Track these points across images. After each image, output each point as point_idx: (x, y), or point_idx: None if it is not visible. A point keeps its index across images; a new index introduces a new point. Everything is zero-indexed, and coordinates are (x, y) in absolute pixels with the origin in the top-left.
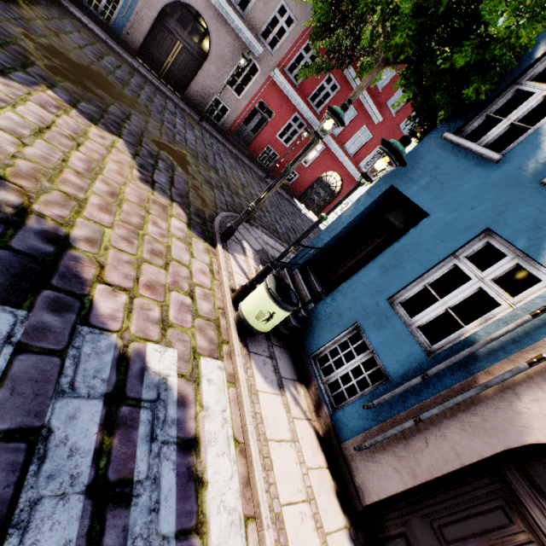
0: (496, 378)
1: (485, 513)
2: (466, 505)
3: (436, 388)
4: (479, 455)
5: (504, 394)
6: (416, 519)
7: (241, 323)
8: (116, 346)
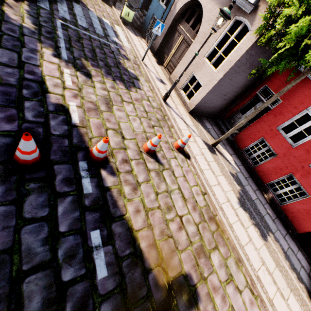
0: (172, 3)
1: (173, 35)
2: (171, 37)
3: (166, 16)
4: (170, 23)
5: (174, 7)
6: (165, 47)
7: (123, 21)
8: (96, 16)
